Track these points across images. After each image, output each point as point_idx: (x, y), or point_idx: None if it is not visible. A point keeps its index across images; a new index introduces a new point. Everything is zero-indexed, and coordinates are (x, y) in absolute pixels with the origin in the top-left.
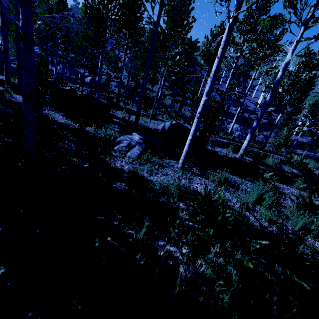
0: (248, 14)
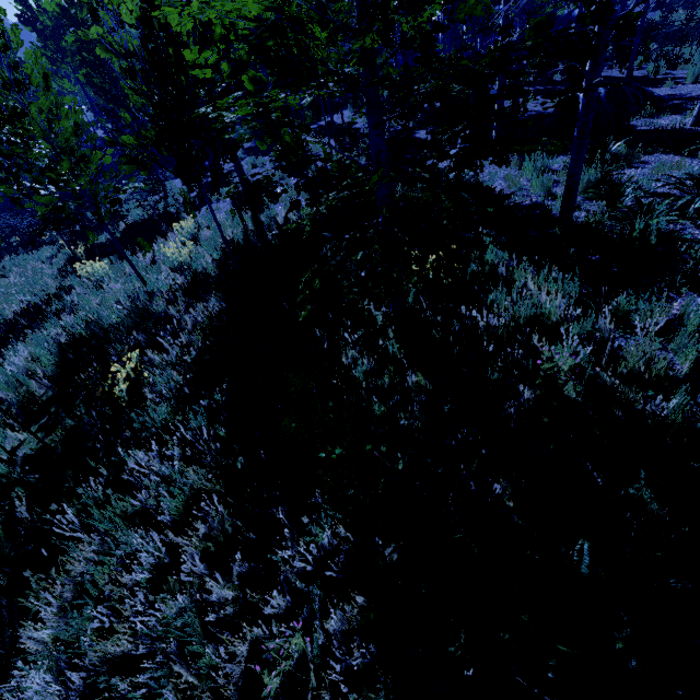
0: None
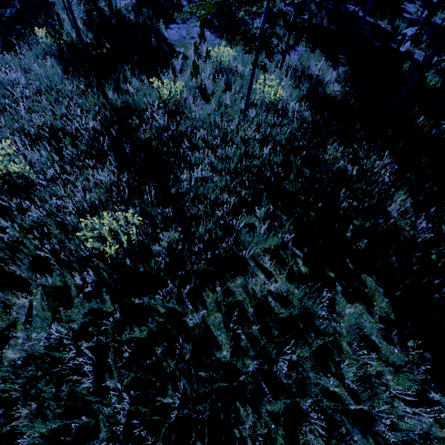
0: None
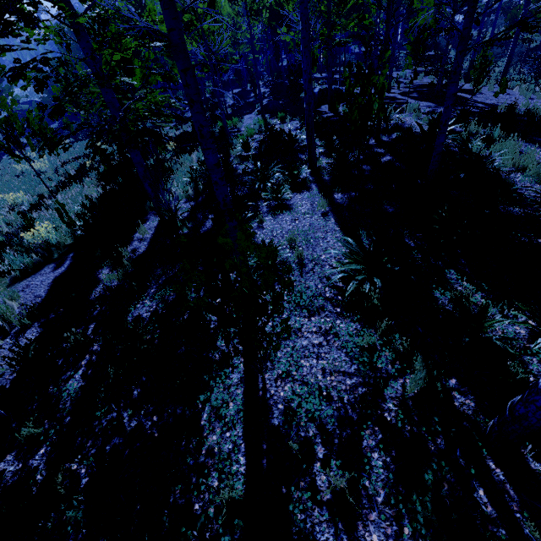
0: None
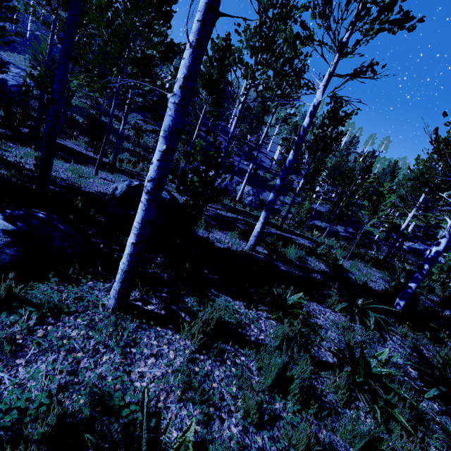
0: (263, 23)
